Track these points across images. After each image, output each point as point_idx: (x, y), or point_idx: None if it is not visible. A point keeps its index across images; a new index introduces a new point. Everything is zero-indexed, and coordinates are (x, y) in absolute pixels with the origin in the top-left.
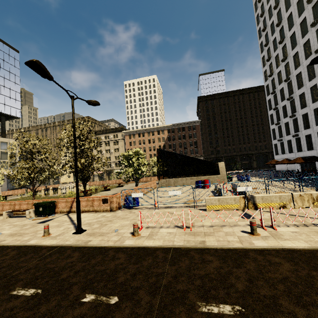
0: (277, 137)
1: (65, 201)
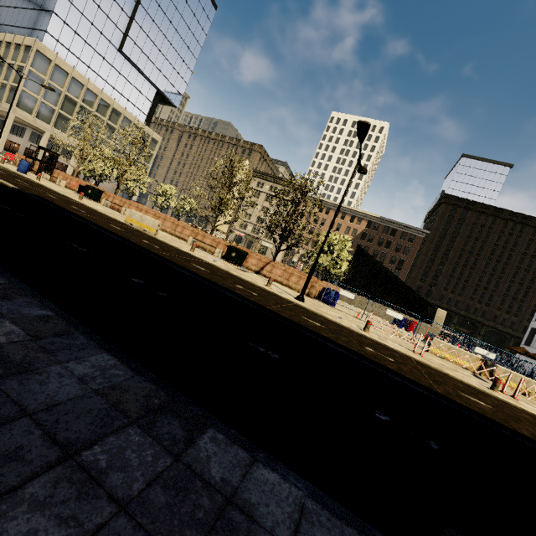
0: None
1: (258, 259)
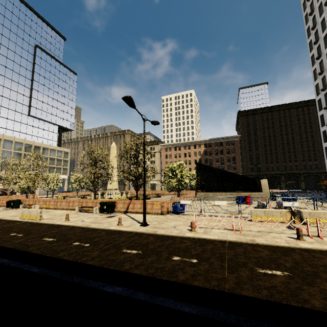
0: None
1: (123, 202)
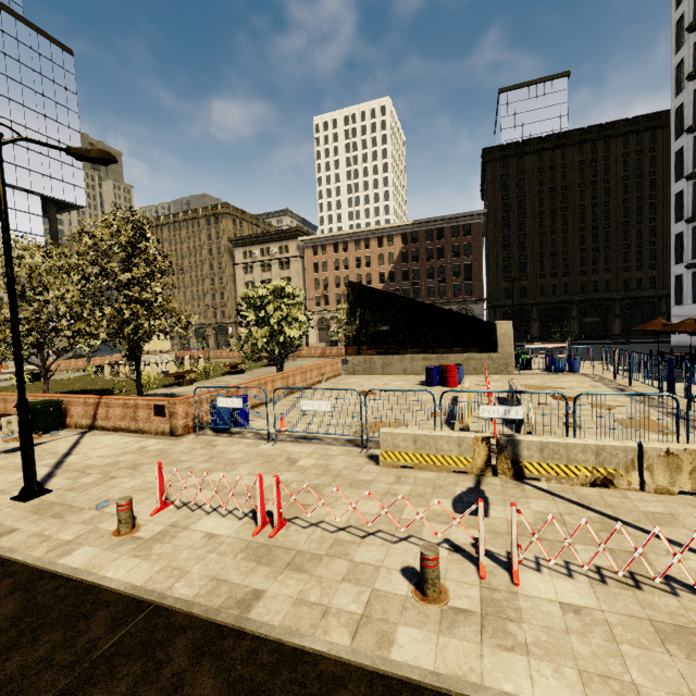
0: (686, 258)
1: (83, 402)
